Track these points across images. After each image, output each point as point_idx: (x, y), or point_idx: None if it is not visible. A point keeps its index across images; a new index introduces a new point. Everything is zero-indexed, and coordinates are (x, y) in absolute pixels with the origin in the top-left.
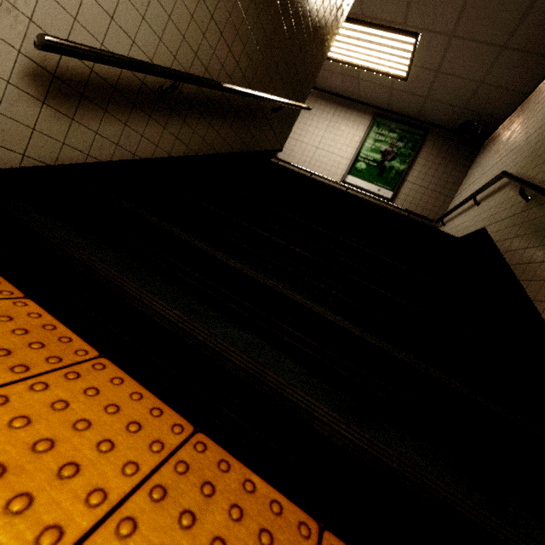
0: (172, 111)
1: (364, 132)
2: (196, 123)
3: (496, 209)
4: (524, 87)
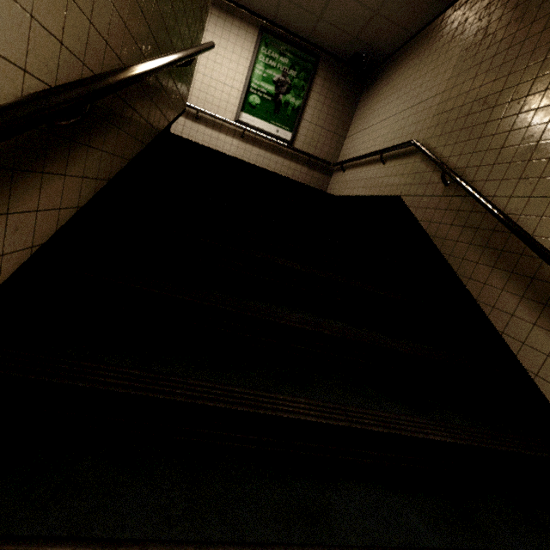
0: (71, 141)
1: (252, 53)
2: (102, 137)
3: (410, 180)
4: (412, 26)
